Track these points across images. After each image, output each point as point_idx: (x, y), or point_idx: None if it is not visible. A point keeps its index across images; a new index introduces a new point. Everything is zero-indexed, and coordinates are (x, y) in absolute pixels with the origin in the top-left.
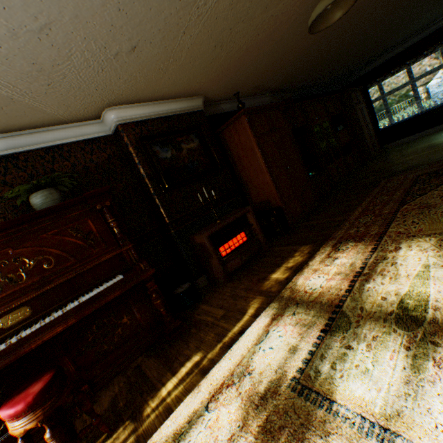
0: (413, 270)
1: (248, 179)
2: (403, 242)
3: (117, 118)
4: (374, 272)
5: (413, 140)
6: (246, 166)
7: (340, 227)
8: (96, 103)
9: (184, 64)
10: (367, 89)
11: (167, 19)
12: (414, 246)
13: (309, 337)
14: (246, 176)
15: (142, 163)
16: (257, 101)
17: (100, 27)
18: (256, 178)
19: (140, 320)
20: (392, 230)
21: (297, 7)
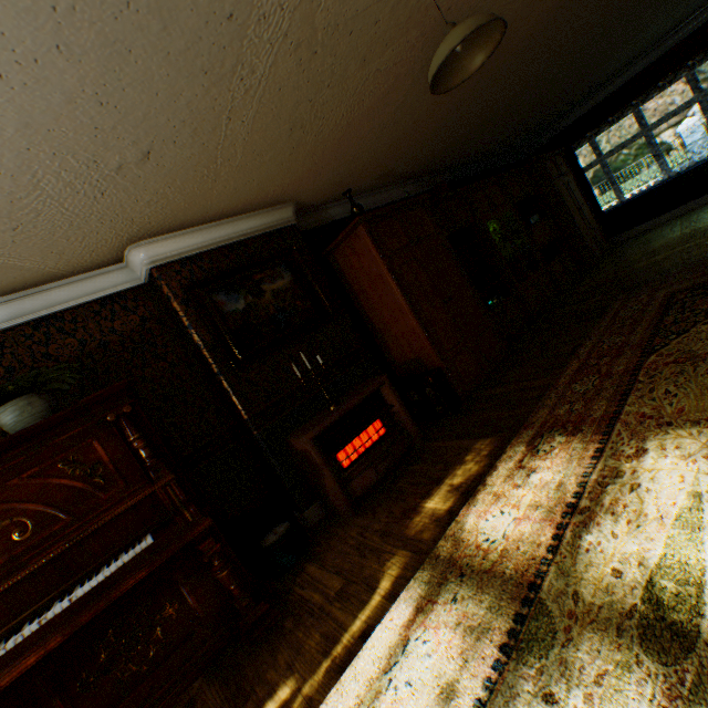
0: (671, 505)
1: (383, 325)
2: (651, 437)
3: (148, 259)
4: (599, 505)
5: (662, 225)
6: (376, 305)
7: (541, 401)
8: (108, 241)
9: (245, 163)
10: (572, 151)
11: (192, 104)
12: (672, 447)
13: (478, 660)
14: (379, 321)
15: (196, 324)
16: (390, 195)
17: (76, 133)
18: (395, 324)
19: (196, 607)
20: (630, 408)
21: (419, 52)
